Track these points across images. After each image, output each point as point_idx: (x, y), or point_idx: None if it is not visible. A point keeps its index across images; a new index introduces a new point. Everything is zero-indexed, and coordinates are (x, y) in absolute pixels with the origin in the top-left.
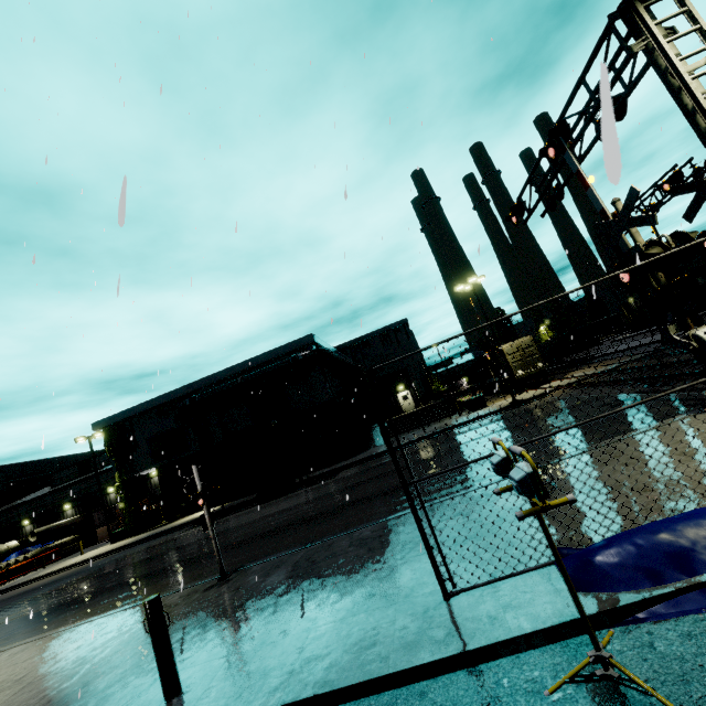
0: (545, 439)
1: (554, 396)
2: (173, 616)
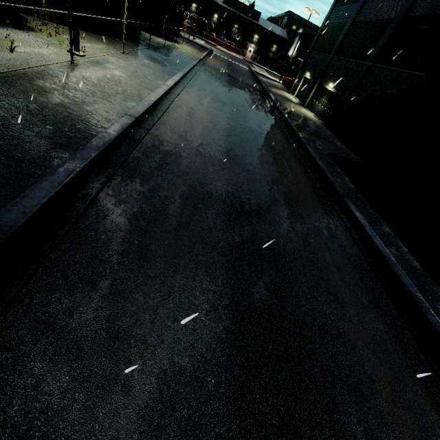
0: None
1: None
2: None
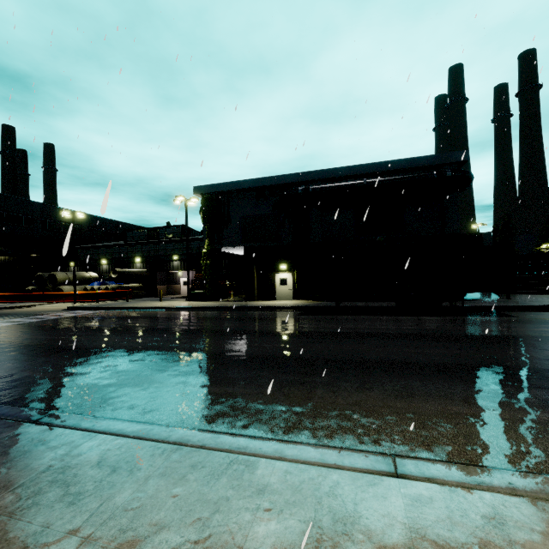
0: None
1: None
2: None
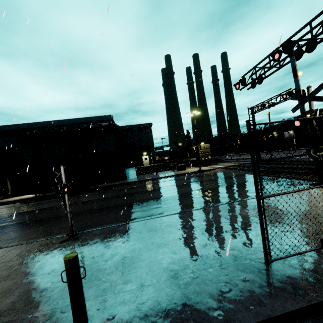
0: (231, 187)
1: (218, 171)
2: (42, 258)
